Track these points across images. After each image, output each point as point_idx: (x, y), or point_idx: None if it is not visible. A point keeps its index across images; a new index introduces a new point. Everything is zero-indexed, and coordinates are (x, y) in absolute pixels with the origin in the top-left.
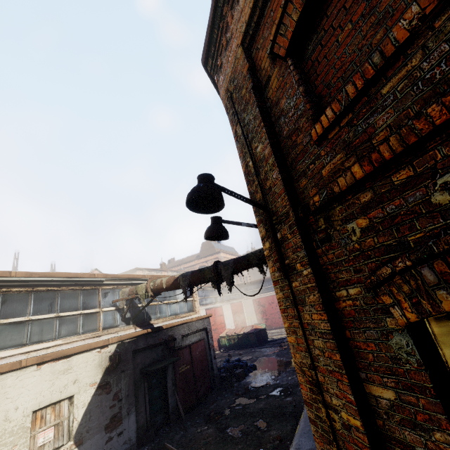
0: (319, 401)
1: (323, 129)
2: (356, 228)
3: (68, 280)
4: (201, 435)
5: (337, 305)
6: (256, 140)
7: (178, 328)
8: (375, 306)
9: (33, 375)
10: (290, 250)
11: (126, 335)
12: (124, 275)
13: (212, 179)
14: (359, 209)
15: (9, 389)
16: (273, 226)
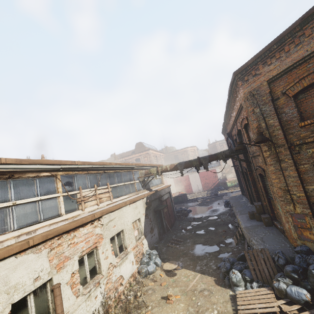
0: (287, 194)
1: (305, 125)
2: (310, 151)
3: (125, 167)
4: (185, 235)
5: (299, 169)
6: (269, 118)
7: (161, 191)
8: (313, 169)
9: (129, 208)
10: (283, 155)
11: (148, 193)
12: (141, 164)
13: (263, 133)
14: (312, 147)
15: (125, 213)
16: (275, 147)
